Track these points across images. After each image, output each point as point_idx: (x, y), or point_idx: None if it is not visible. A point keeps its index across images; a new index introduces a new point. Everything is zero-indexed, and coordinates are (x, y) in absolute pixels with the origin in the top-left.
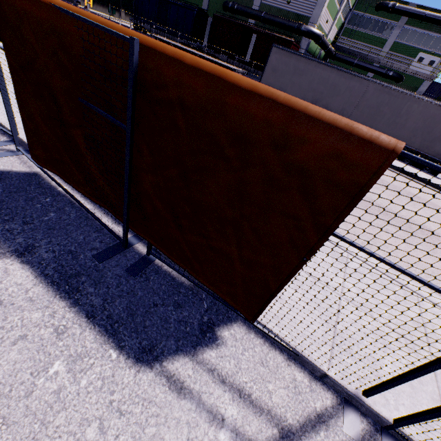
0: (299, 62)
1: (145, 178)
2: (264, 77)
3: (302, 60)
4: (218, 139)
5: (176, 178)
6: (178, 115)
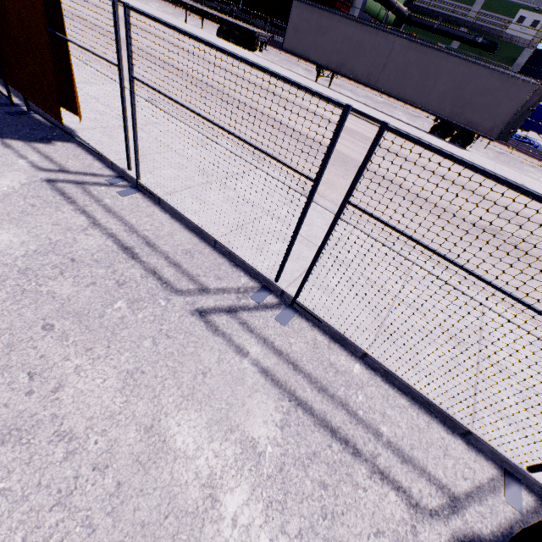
0: (321, 17)
1: None
2: (287, 39)
3: (325, 15)
4: None
5: (4, 25)
6: None
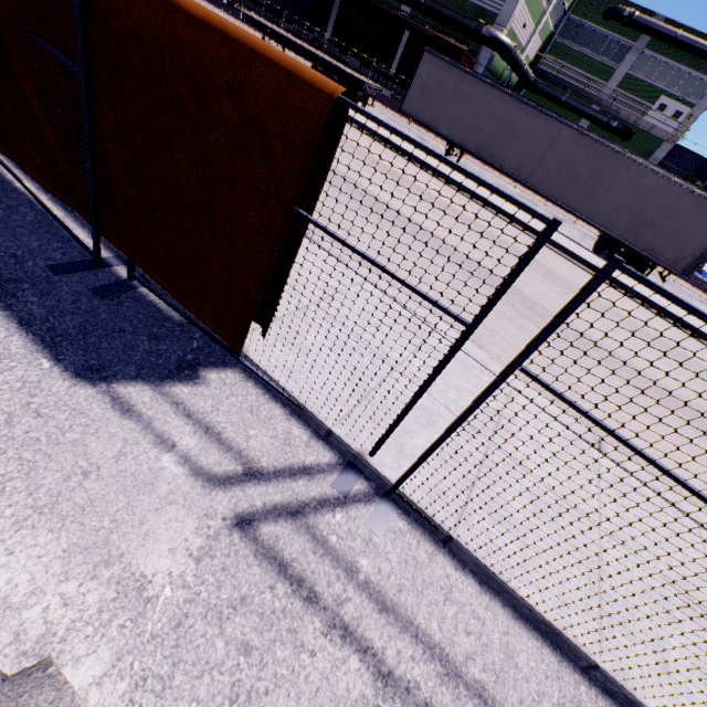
0: (462, 81)
1: (112, 153)
2: (409, 100)
3: (467, 80)
4: (178, 87)
5: (143, 149)
6: (136, 54)
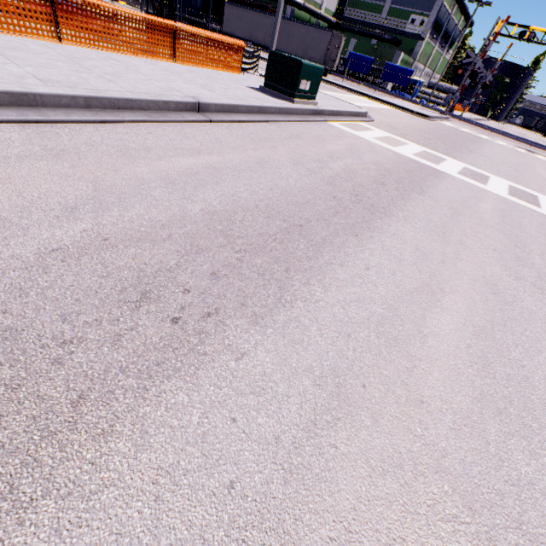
0: (239, 11)
1: None
2: (224, 26)
3: (240, 10)
4: None
5: None
6: None
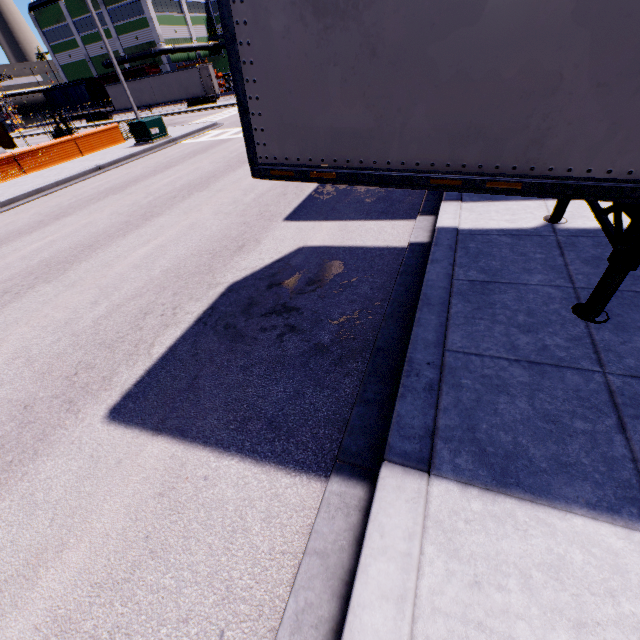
0: (120, 88)
1: None
2: (115, 106)
3: (120, 86)
4: None
5: None
6: None
